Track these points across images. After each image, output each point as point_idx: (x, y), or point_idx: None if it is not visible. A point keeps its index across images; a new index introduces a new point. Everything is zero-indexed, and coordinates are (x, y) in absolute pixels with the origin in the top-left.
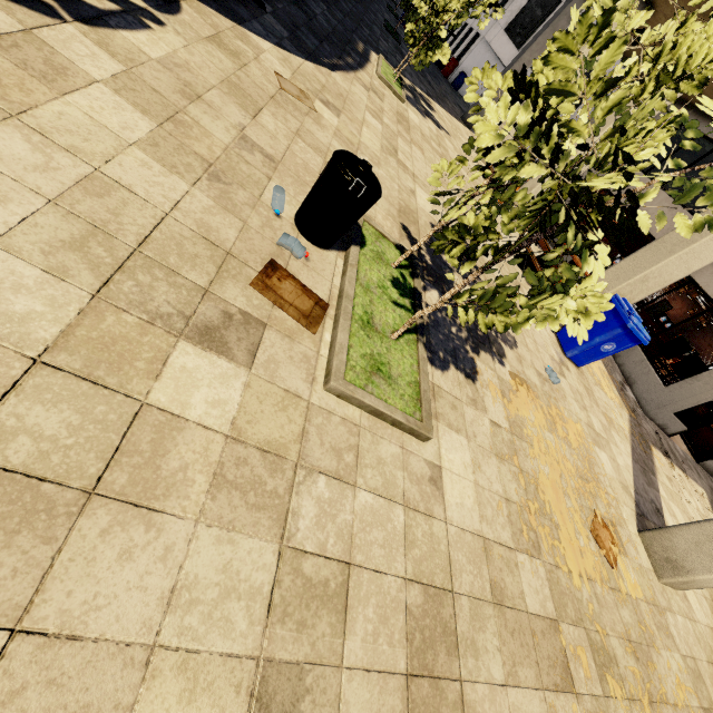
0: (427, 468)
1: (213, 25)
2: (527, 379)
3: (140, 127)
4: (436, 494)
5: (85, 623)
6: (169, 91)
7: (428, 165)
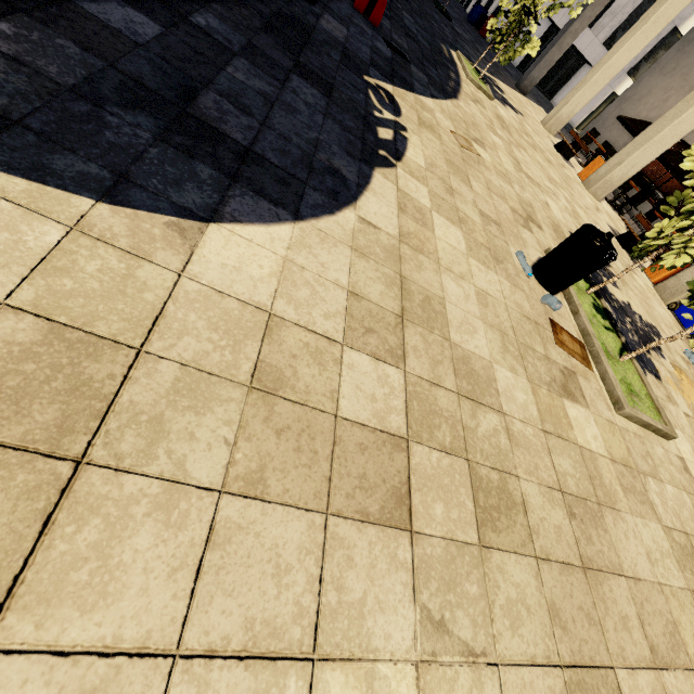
0: (678, 461)
1: (411, 106)
2: (680, 366)
3: (459, 237)
4: (691, 479)
5: (637, 572)
6: (445, 194)
7: (536, 165)
